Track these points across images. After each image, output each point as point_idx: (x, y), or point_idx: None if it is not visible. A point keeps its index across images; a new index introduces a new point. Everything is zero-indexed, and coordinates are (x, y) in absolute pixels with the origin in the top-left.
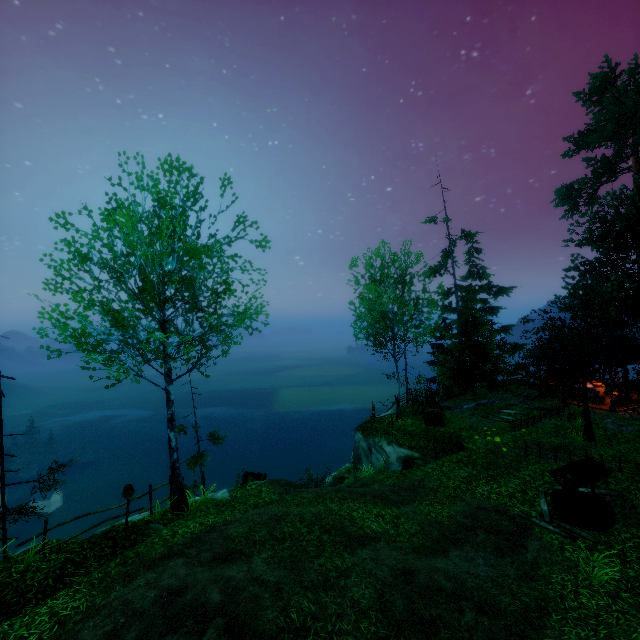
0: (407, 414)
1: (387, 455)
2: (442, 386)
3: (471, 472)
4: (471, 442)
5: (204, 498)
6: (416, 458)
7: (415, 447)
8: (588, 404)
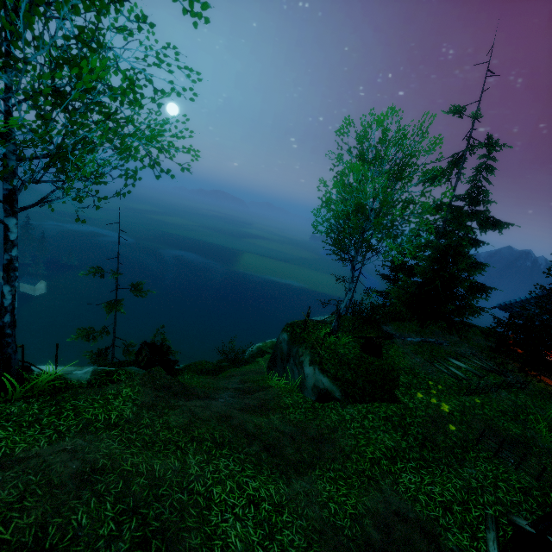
0: (343, 329)
1: (304, 376)
2: (392, 310)
3: (399, 443)
4: (408, 395)
5: (39, 382)
6: (336, 394)
7: (340, 379)
8: (547, 380)
